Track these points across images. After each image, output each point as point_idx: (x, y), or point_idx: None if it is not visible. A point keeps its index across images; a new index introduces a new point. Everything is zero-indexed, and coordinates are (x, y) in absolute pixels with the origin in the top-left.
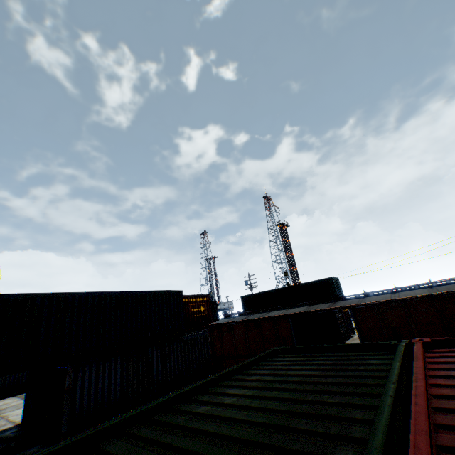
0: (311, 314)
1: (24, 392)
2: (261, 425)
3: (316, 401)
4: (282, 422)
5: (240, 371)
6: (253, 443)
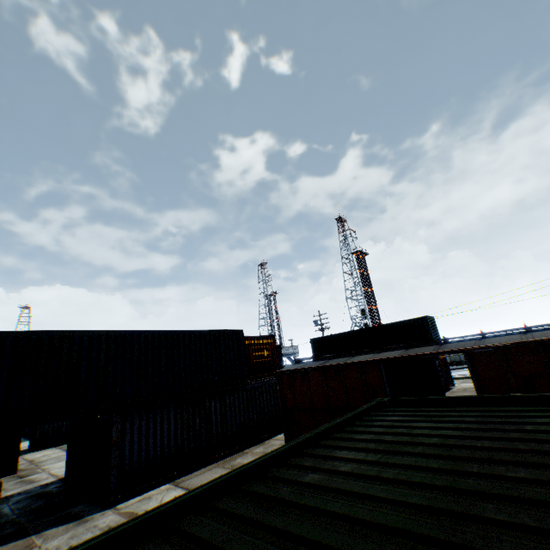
0: (405, 360)
1: (65, 443)
2: (417, 508)
3: (487, 474)
4: (452, 506)
5: (342, 428)
6: (420, 537)
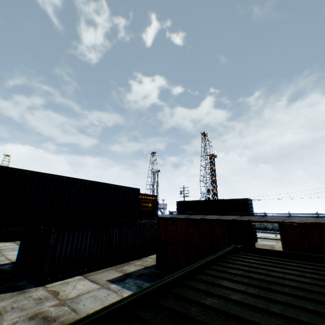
0: (236, 222)
1: (19, 240)
2: None
3: None
4: None
5: (215, 262)
6: None
